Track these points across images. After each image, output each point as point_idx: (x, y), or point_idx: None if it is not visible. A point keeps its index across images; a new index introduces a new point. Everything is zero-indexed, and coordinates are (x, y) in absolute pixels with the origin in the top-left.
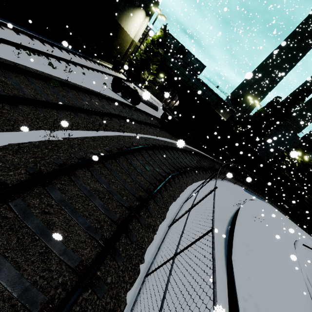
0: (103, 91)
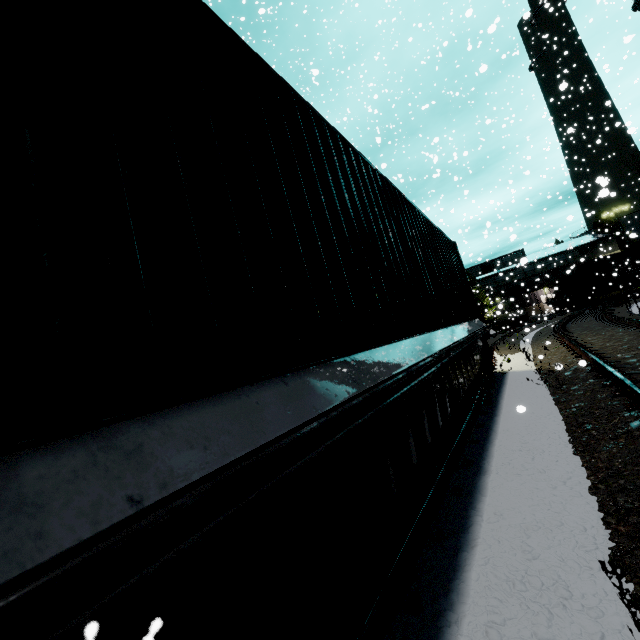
0: None
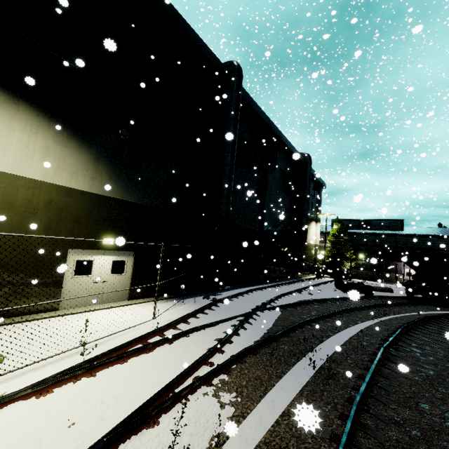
0: (342, 295)
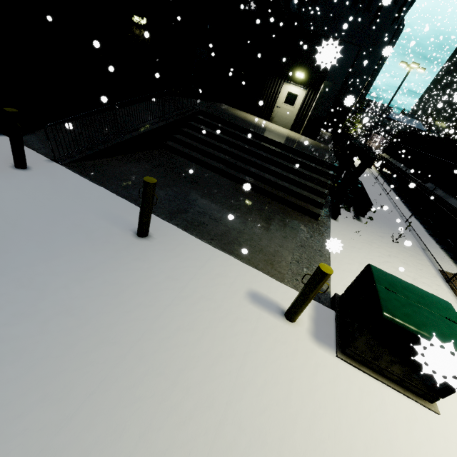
0: None
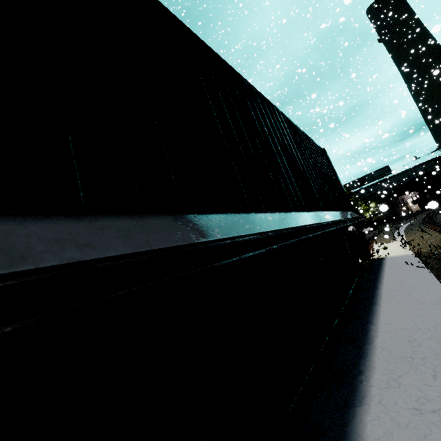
0: None
